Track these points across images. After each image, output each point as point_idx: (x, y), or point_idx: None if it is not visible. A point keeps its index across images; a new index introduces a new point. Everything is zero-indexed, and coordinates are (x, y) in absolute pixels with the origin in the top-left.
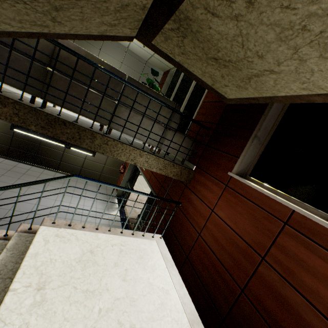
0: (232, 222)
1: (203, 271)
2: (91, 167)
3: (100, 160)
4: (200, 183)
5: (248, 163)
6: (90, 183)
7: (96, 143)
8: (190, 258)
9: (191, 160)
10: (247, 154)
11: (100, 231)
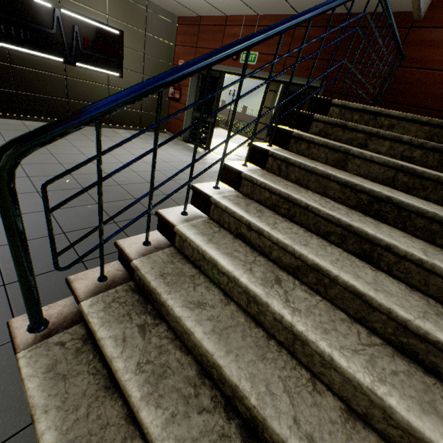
0: None
1: None
2: None
3: (132, 84)
4: None
5: None
6: (133, 132)
7: None
8: None
9: None
10: None
11: None
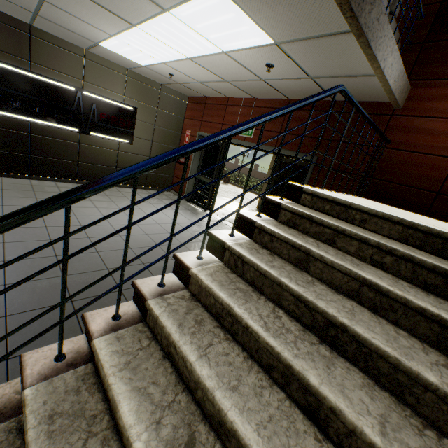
0: None
1: None
2: (131, 164)
3: (141, 149)
4: (431, 99)
5: None
6: (137, 190)
7: (371, 16)
8: (446, 191)
9: None
10: None
11: (335, 193)
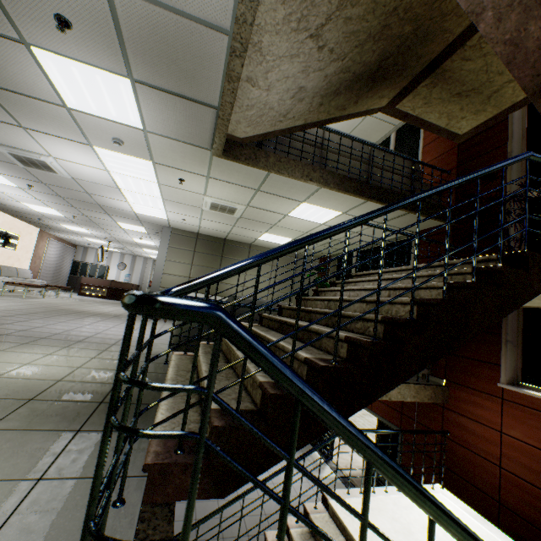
0: (534, 440)
1: (532, 513)
2: None
3: None
4: (464, 401)
5: (513, 368)
6: None
7: None
8: (504, 501)
9: (433, 372)
10: (507, 360)
11: (379, 494)
